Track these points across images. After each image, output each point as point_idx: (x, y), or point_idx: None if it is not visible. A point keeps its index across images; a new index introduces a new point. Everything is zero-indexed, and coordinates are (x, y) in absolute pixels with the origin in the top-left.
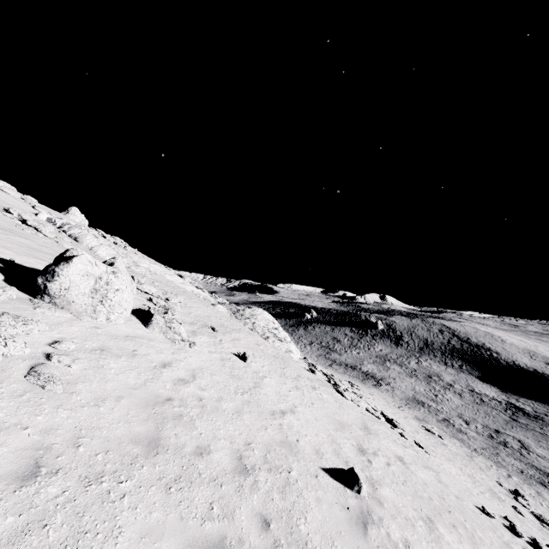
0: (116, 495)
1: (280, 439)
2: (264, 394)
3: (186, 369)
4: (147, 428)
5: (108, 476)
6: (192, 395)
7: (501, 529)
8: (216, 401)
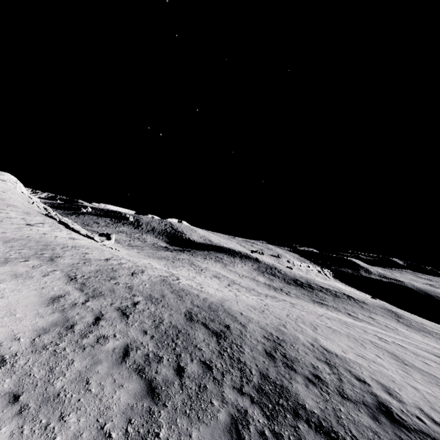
0: None
1: None
2: None
3: None
4: None
5: None
6: None
7: None
8: None
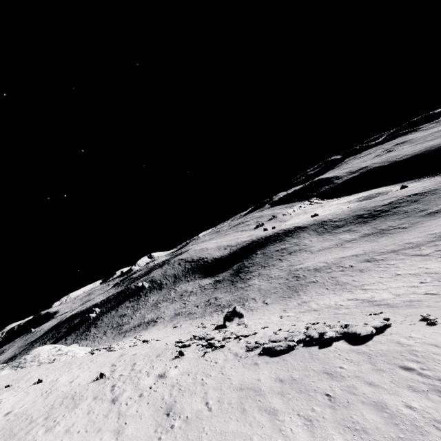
0: (10, 439)
1: (71, 389)
2: (59, 384)
3: (6, 409)
4: (6, 429)
5: (3, 440)
6: (18, 411)
7: (170, 345)
8: (33, 404)
